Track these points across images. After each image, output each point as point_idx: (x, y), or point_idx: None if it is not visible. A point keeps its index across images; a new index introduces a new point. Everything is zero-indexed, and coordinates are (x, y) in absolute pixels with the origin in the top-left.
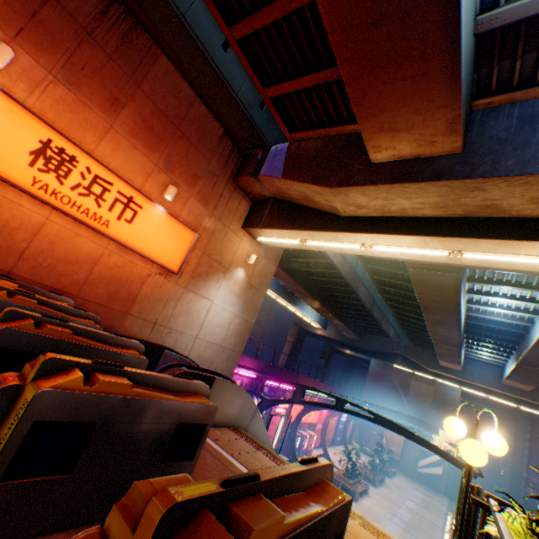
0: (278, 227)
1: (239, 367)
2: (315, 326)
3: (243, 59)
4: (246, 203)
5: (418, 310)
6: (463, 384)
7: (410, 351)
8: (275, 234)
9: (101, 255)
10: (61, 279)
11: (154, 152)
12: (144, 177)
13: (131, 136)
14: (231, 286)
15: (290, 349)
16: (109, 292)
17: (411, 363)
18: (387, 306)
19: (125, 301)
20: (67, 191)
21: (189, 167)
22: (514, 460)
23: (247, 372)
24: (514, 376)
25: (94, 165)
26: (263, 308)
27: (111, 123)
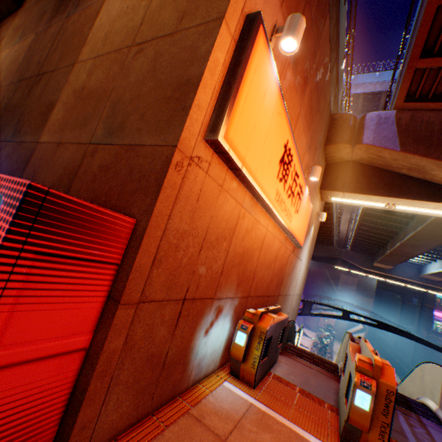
0: (370, 193)
1: None
2: None
3: (426, 26)
4: (323, 165)
5: (385, 233)
6: (388, 278)
7: (349, 256)
8: (359, 197)
9: (278, 250)
10: (263, 285)
11: (308, 131)
12: (301, 160)
13: (304, 117)
14: (307, 243)
15: None
16: (275, 282)
17: (349, 264)
18: (355, 229)
19: (279, 286)
20: (284, 196)
21: (315, 140)
22: (400, 319)
23: None
24: (438, 273)
25: (295, 160)
26: None
27: (300, 106)
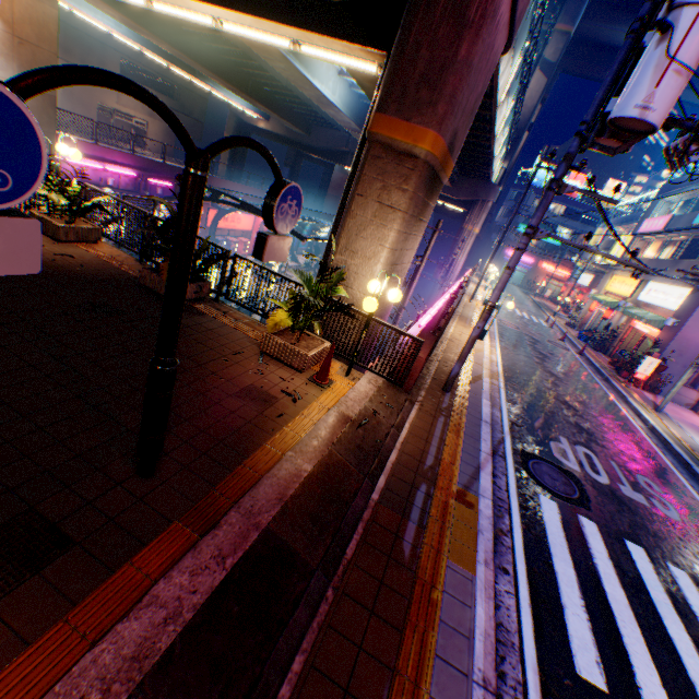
0: None
1: (106, 164)
2: (256, 117)
3: None
4: None
5: None
6: None
7: None
8: None
9: None
10: None
11: None
12: None
13: None
14: None
15: (231, 153)
16: None
17: None
18: None
19: None
20: None
21: None
22: None
23: (122, 171)
24: None
25: None
26: (191, 89)
27: None
